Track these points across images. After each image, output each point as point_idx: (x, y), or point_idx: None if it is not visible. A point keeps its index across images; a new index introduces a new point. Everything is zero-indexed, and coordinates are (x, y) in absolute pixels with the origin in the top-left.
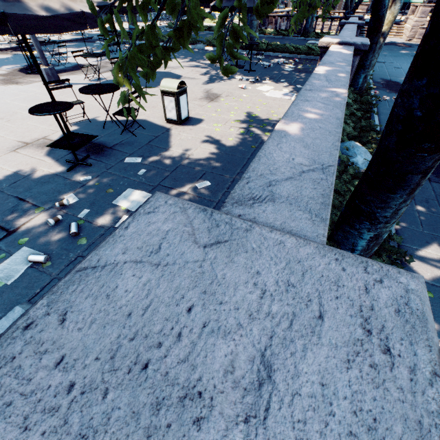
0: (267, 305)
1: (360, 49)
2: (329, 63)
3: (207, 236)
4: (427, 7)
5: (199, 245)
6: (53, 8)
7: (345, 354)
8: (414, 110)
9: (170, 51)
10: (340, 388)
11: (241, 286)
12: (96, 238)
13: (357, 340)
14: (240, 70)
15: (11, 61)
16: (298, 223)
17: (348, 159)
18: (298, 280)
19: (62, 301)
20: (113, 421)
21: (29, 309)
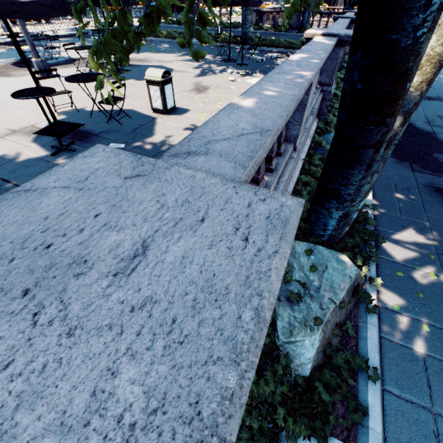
0: (162, 213)
1: (344, 40)
2: (306, 51)
3: (130, 172)
4: None
5: (121, 177)
6: None
7: (210, 241)
8: (355, 83)
9: (141, 34)
10: (196, 259)
11: (146, 202)
12: None
13: (225, 233)
14: (233, 64)
15: (5, 55)
16: (222, 170)
17: None
18: (195, 199)
19: None
20: (13, 274)
21: None
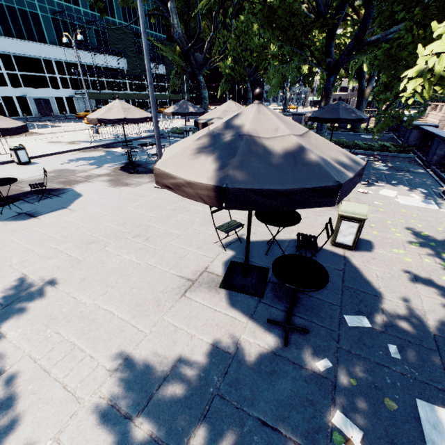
0: None
1: None
2: None
3: None
4: None
5: None
6: (349, 164)
7: None
8: None
9: None
10: None
11: None
12: None
13: None
14: None
15: (107, 159)
16: None
17: None
18: None
19: None
20: None
21: None
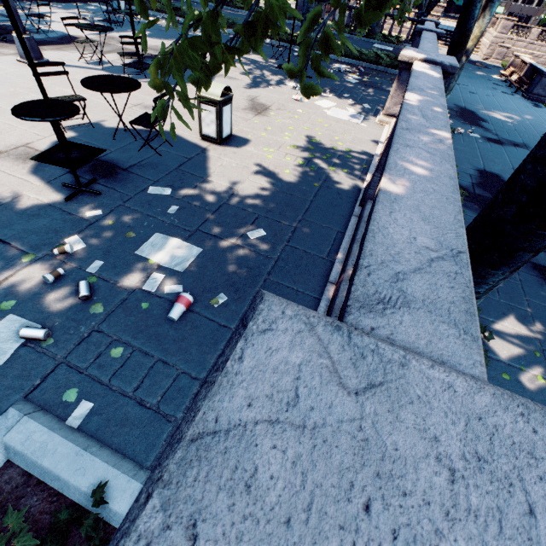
0: (463, 495)
1: (448, 71)
2: (419, 89)
3: (354, 375)
4: (510, 22)
5: (348, 390)
6: None
7: None
8: None
9: (234, 55)
10: None
11: (422, 463)
12: (117, 305)
13: None
14: None
15: None
16: (447, 344)
17: None
18: (488, 450)
19: (182, 500)
20: None
21: (134, 517)
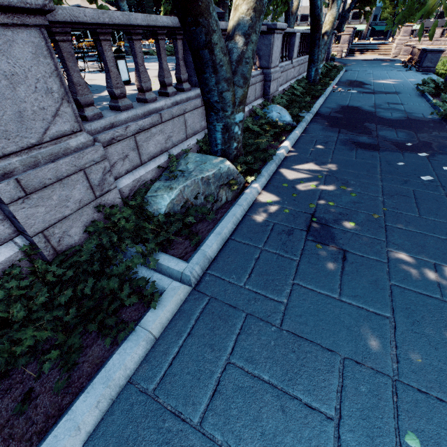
0: None
1: (272, 28)
2: None
3: None
4: (409, 27)
5: None
6: None
7: None
8: None
9: None
10: None
11: None
12: None
13: None
14: None
15: None
16: None
17: (265, 115)
18: None
19: None
20: None
21: None
